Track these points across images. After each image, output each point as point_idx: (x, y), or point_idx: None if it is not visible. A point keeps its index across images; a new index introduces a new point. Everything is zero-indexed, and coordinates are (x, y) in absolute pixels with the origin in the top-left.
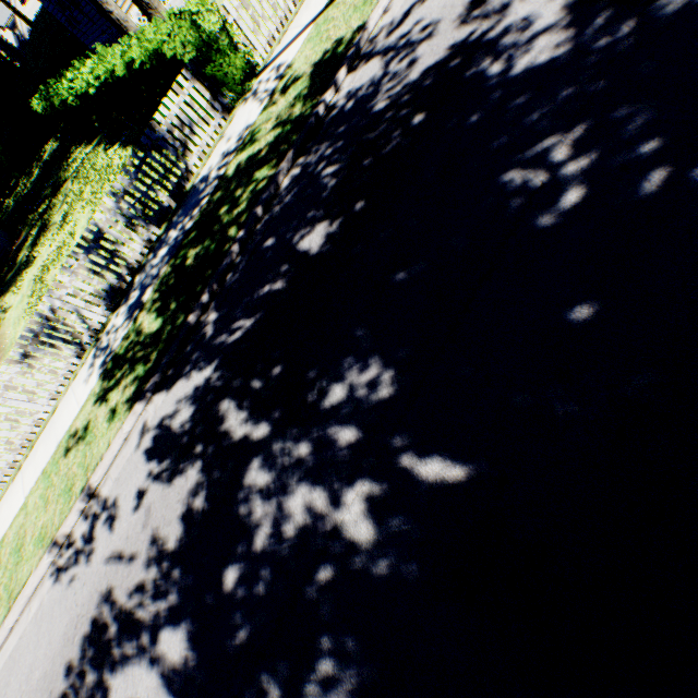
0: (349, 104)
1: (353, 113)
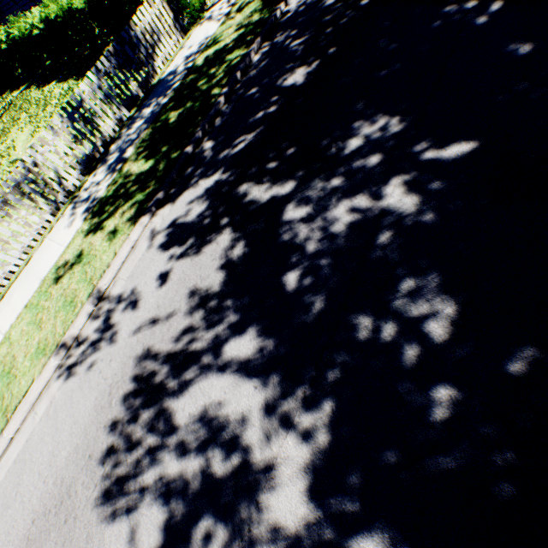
0: (301, 8)
1: (307, 12)
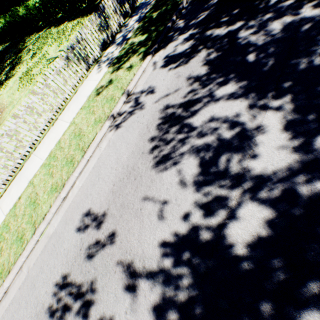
0: None
1: None
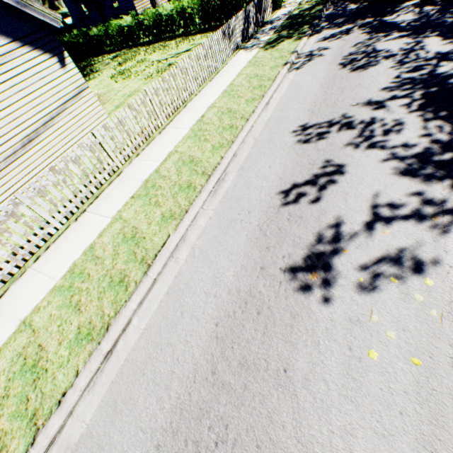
0: None
1: None
